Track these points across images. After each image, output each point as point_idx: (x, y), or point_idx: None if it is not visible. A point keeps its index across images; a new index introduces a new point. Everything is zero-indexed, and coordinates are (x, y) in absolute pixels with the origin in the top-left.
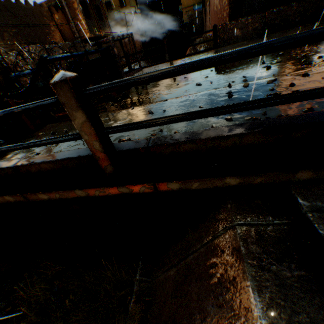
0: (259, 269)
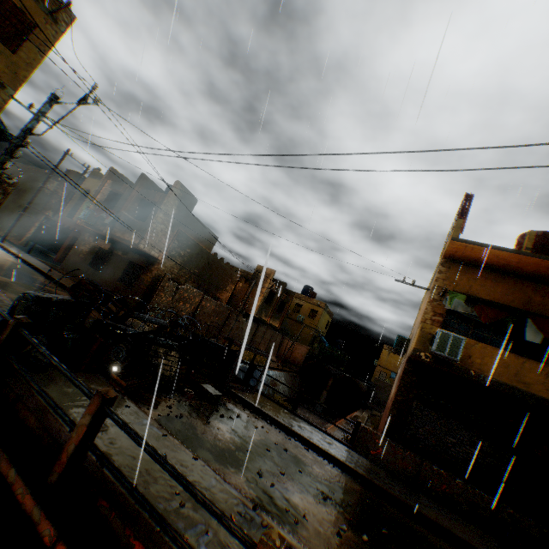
0: None
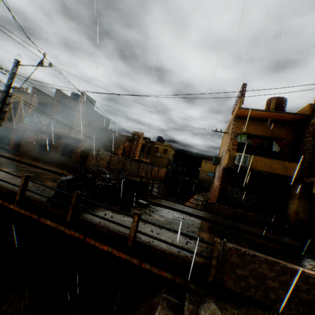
0: (162, 308)
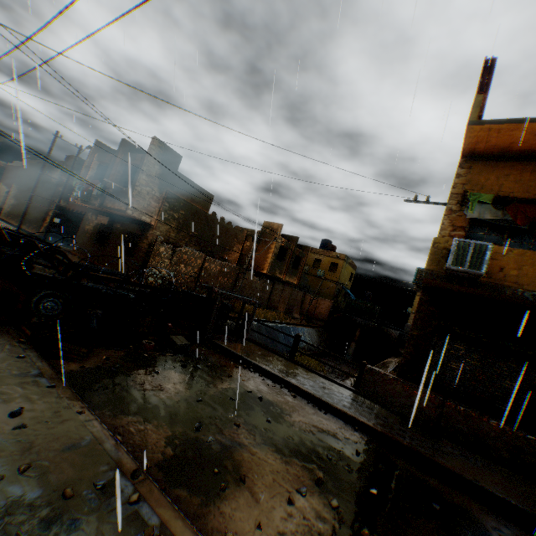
0: None
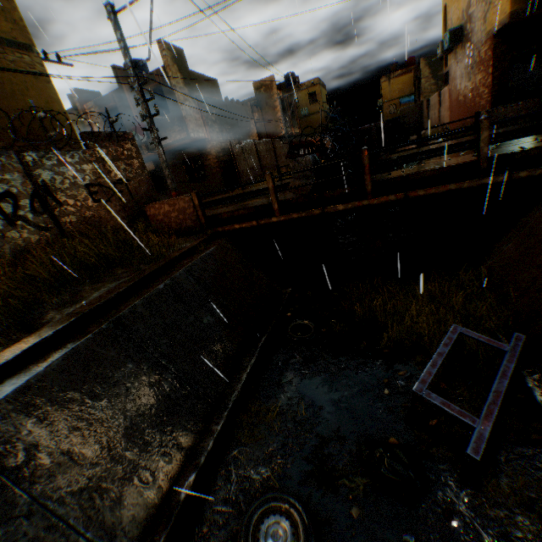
0: None
